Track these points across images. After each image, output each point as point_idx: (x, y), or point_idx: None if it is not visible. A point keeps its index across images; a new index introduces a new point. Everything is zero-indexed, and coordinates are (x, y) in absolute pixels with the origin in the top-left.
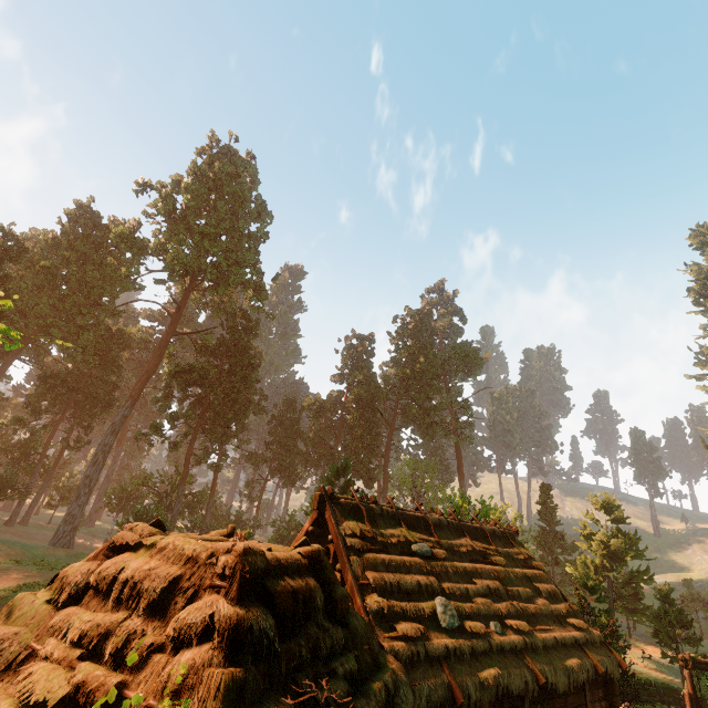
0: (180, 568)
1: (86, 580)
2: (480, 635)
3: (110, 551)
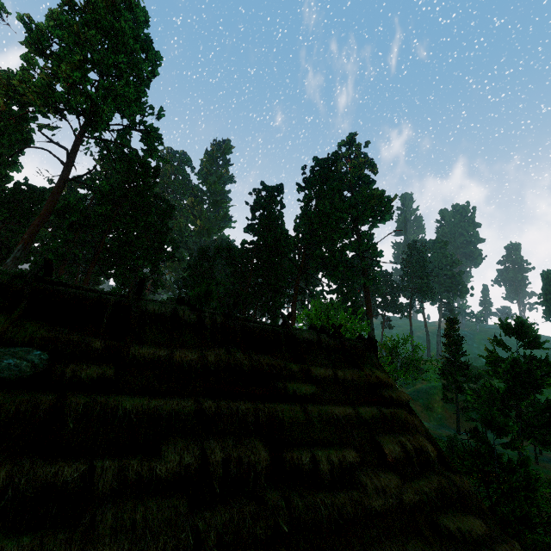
0: None
1: None
2: None
3: None
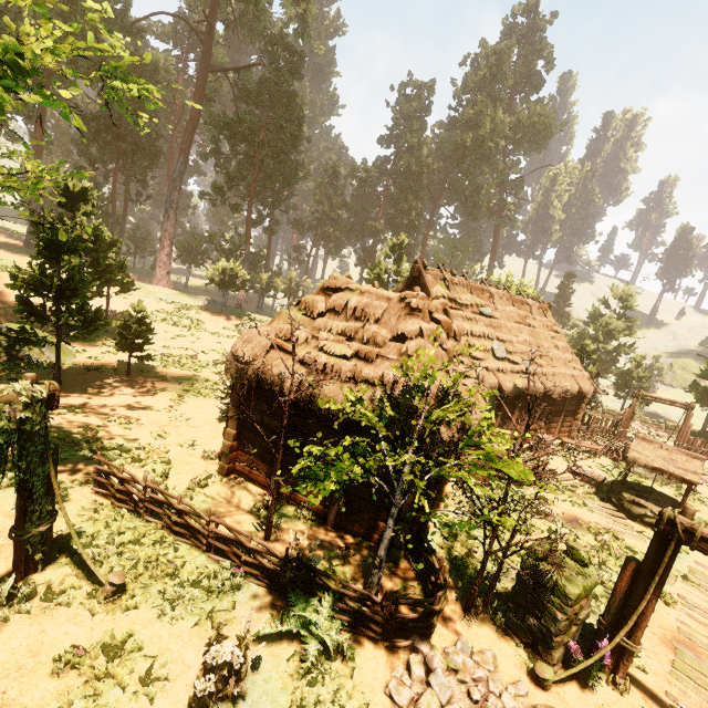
0: (385, 304)
1: (324, 305)
2: (517, 364)
3: (326, 291)
